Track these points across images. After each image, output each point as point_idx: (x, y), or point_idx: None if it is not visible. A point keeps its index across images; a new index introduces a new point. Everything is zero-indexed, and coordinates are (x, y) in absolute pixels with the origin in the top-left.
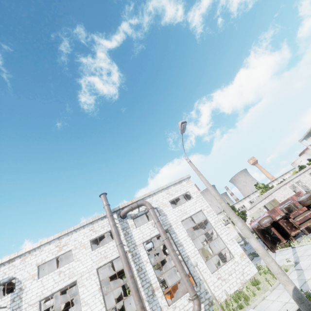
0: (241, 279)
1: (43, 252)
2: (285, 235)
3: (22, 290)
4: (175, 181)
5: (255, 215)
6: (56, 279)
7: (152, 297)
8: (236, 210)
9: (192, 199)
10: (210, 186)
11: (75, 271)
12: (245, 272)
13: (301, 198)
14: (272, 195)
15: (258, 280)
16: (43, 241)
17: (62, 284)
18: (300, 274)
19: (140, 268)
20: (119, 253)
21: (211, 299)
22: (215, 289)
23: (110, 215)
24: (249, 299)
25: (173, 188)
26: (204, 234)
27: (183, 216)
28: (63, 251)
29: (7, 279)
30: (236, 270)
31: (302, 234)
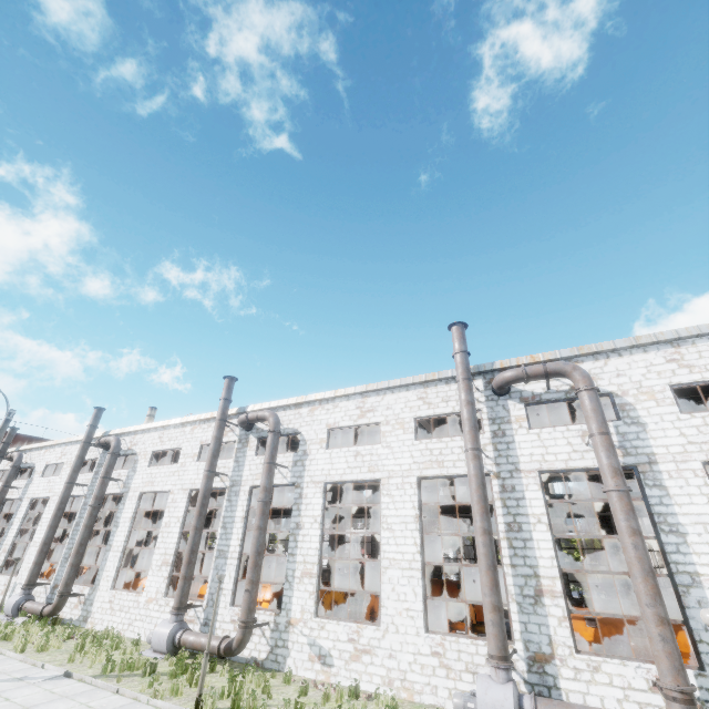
0: None
1: (338, 410)
2: None
3: (306, 455)
4: None
5: None
6: (350, 462)
7: (532, 603)
8: None
9: None
10: None
11: (379, 463)
12: None
13: None
14: None
15: None
16: (339, 392)
17: (357, 474)
18: None
19: (516, 525)
20: (468, 468)
21: None
22: None
23: (462, 378)
24: None
25: (706, 348)
26: None
27: None
28: (367, 420)
29: (292, 430)
30: None
31: None
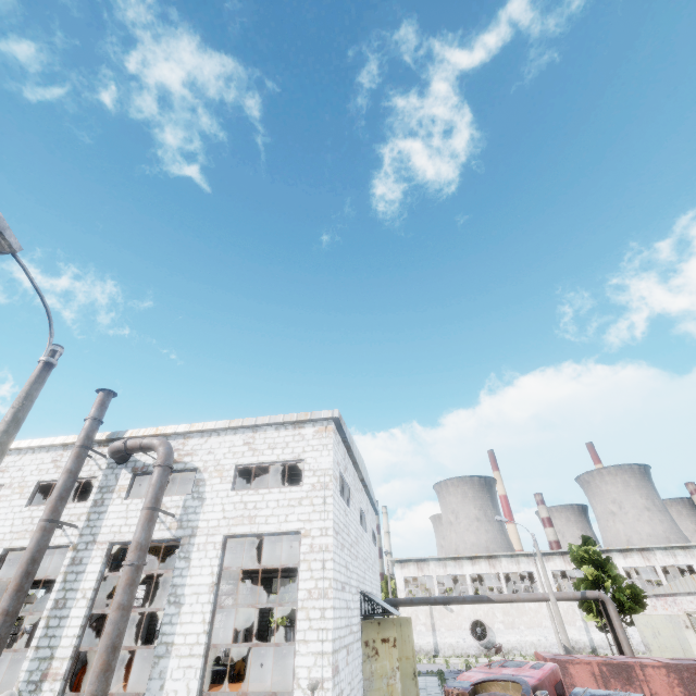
0: None
1: None
2: None
3: None
4: (285, 417)
5: (659, 625)
6: None
7: (32, 690)
8: (616, 574)
9: (296, 489)
10: None
11: None
12: None
13: None
14: None
15: None
16: None
17: None
18: None
19: (64, 601)
20: (29, 541)
21: None
22: None
23: (76, 445)
24: None
25: (270, 435)
26: None
27: (239, 526)
28: None
29: None
30: None
31: None
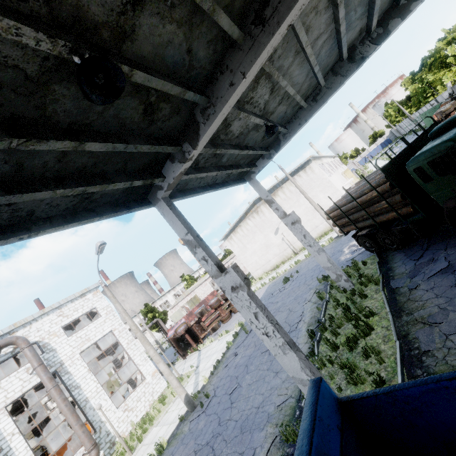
0: (150, 401)
1: None
2: (196, 339)
3: None
4: (75, 294)
5: (176, 314)
6: None
7: None
8: (157, 311)
9: (100, 318)
10: (127, 315)
11: None
12: (155, 391)
13: (211, 302)
14: (195, 291)
15: (165, 395)
16: None
17: None
18: (197, 377)
19: None
20: None
21: (114, 439)
22: (120, 425)
23: None
24: (154, 419)
25: (71, 306)
26: (112, 358)
27: (85, 345)
28: None
29: None
30: (146, 392)
31: (210, 334)
